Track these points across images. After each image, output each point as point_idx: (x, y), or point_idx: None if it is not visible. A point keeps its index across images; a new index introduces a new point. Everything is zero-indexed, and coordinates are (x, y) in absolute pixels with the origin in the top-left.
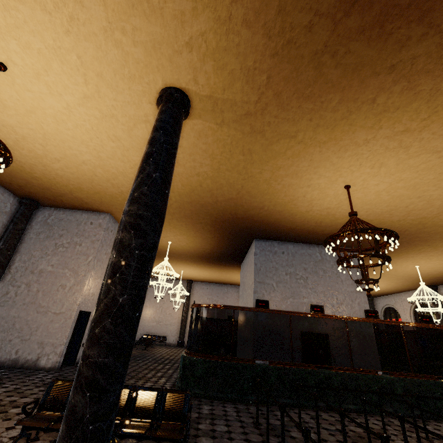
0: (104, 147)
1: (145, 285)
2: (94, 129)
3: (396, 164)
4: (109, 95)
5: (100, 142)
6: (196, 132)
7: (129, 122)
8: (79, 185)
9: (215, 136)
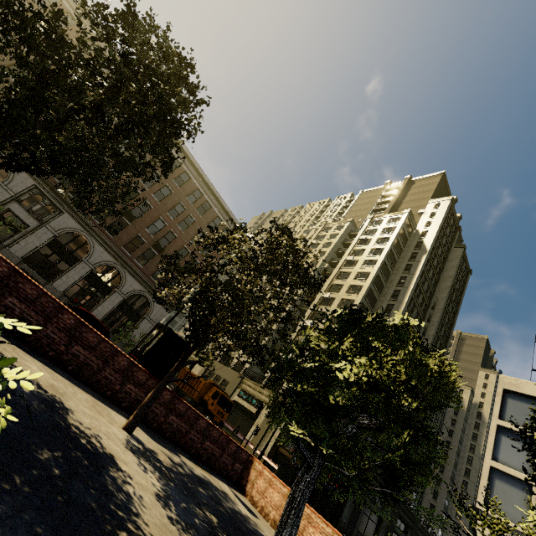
0: None
1: None
2: None
3: None
4: None
5: None
6: None
7: None
8: None
9: None
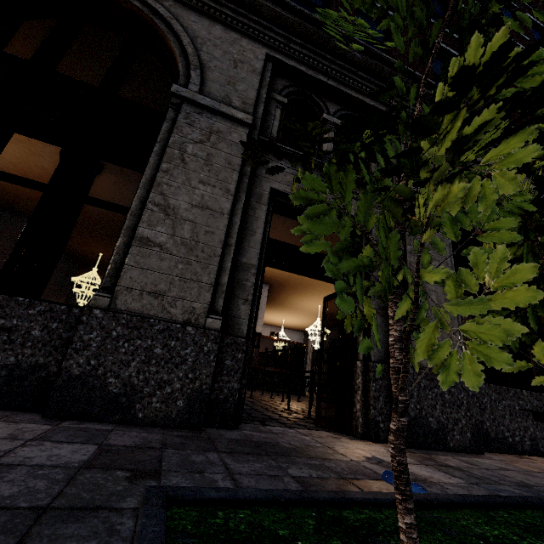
0: (31, 170)
1: (47, 279)
2: (23, 158)
3: None
4: (39, 144)
5: (28, 167)
6: (111, 181)
7: (56, 162)
8: (2, 189)
9: (127, 186)
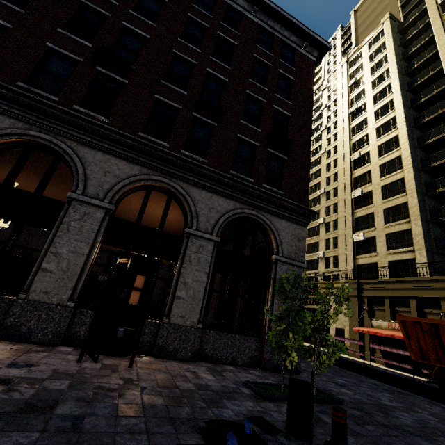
0: None
1: None
2: None
3: (23, 178)
4: None
5: None
6: None
7: None
8: None
9: None
